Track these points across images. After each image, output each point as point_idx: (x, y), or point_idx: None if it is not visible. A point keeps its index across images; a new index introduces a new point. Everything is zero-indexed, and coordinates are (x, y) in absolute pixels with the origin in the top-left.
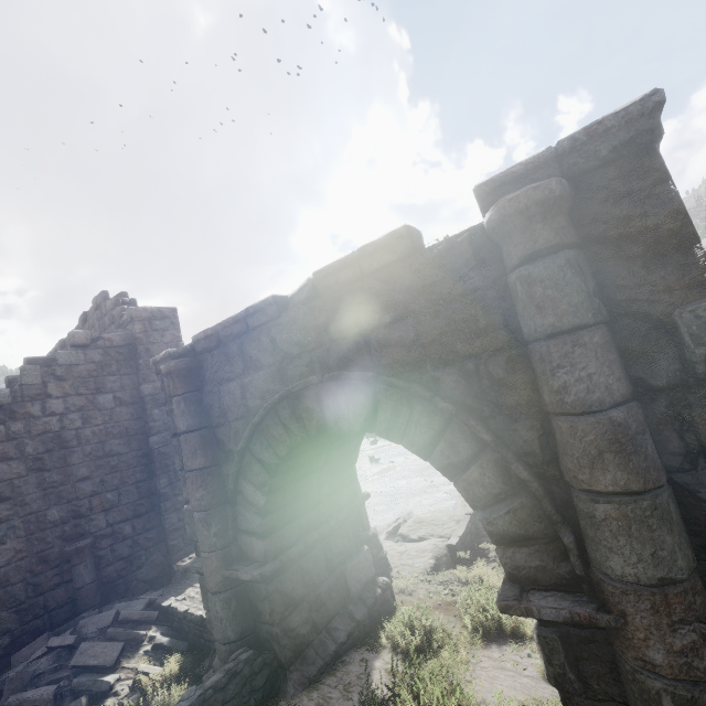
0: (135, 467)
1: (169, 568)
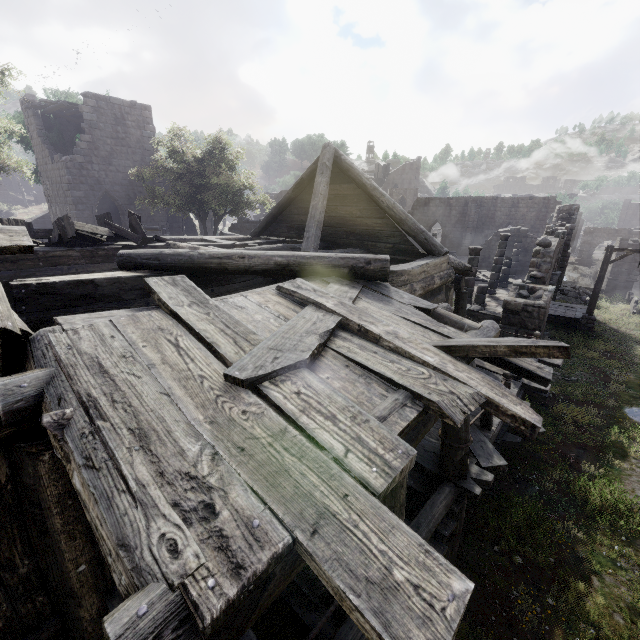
0: None
1: None
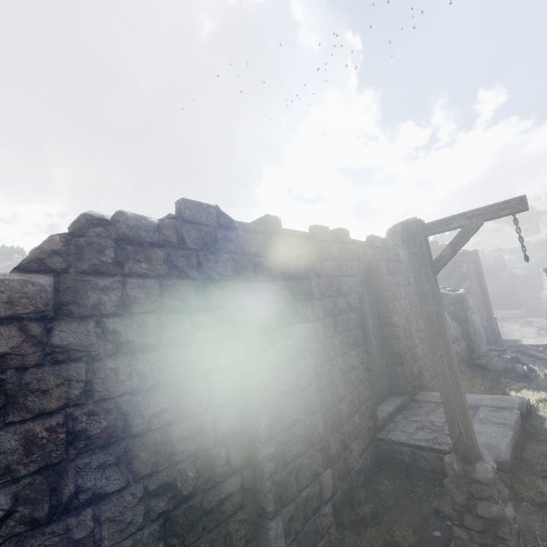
0: (483, 305)
1: (494, 341)
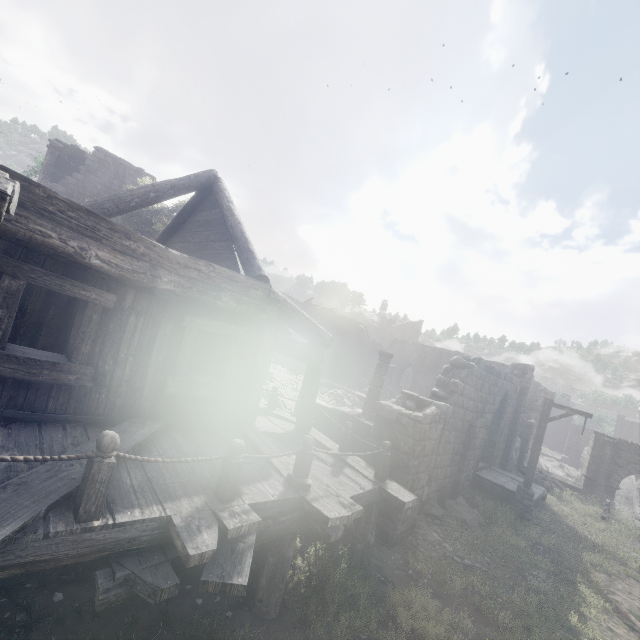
0: None
1: None
